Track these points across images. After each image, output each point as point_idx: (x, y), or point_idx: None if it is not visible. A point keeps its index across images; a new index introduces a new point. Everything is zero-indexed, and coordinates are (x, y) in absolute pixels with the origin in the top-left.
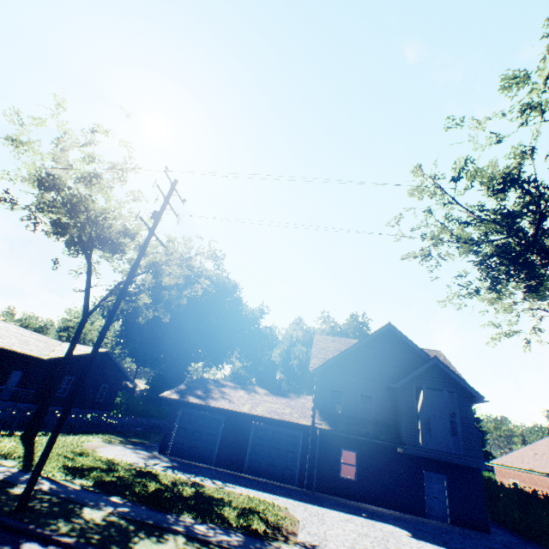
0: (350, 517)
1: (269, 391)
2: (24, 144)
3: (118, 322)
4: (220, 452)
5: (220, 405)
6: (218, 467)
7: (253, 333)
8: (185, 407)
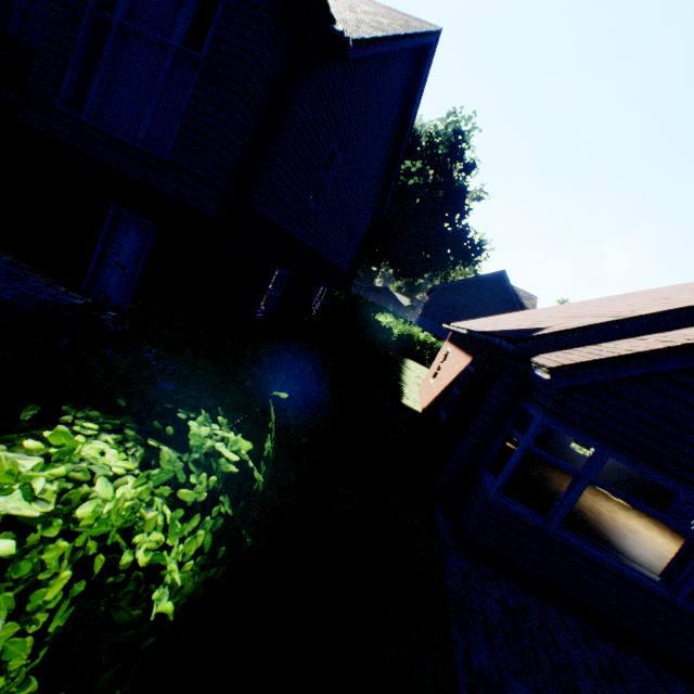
0: None
1: None
2: None
3: None
4: None
5: None
6: None
7: None
8: None
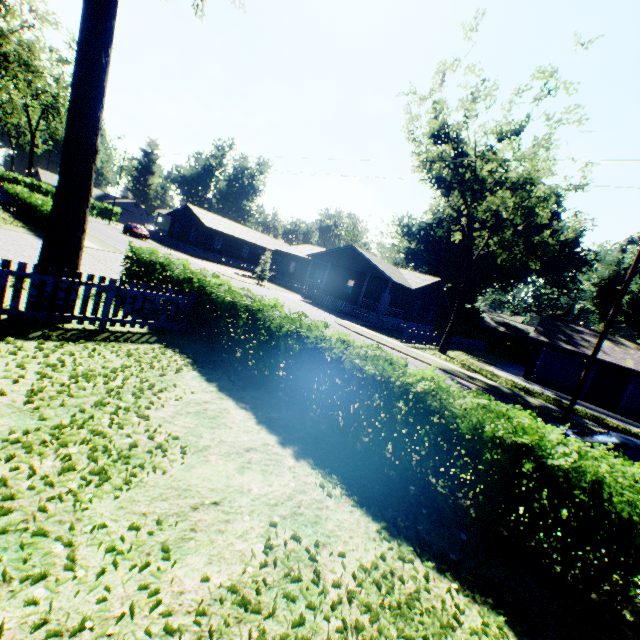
0: None
1: (639, 346)
2: (438, 103)
3: (411, 242)
4: (589, 392)
5: (597, 356)
6: (585, 402)
7: (566, 257)
8: (549, 348)
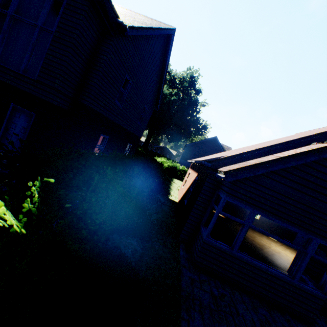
0: None
1: None
2: None
3: None
4: None
5: None
6: None
7: None
8: None
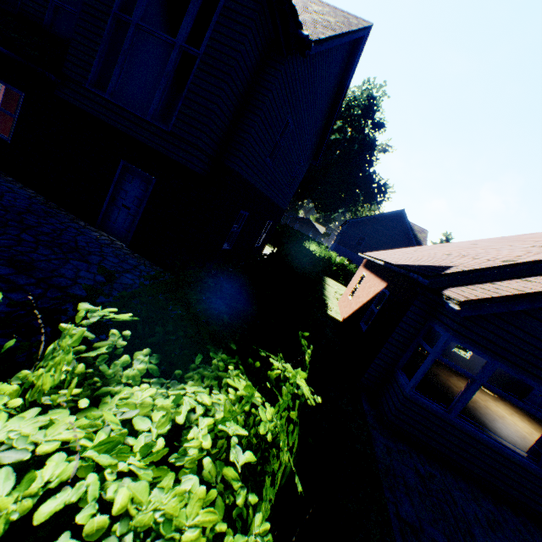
0: None
1: None
2: None
3: None
4: None
5: None
6: None
7: None
8: None
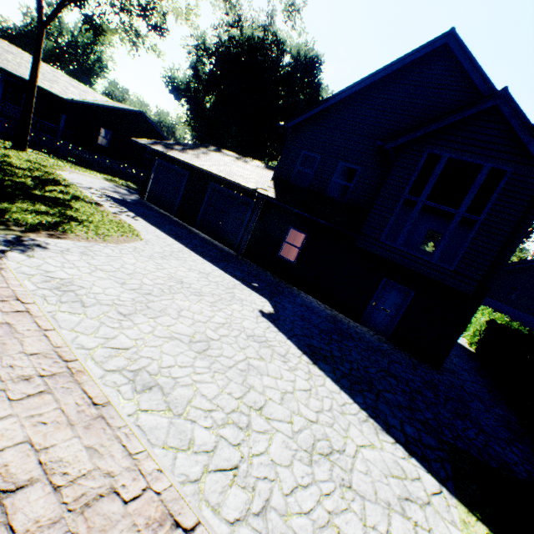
0: (218, 276)
1: (265, 166)
2: None
3: None
4: (180, 206)
5: (176, 155)
6: (177, 218)
7: None
8: (160, 158)
